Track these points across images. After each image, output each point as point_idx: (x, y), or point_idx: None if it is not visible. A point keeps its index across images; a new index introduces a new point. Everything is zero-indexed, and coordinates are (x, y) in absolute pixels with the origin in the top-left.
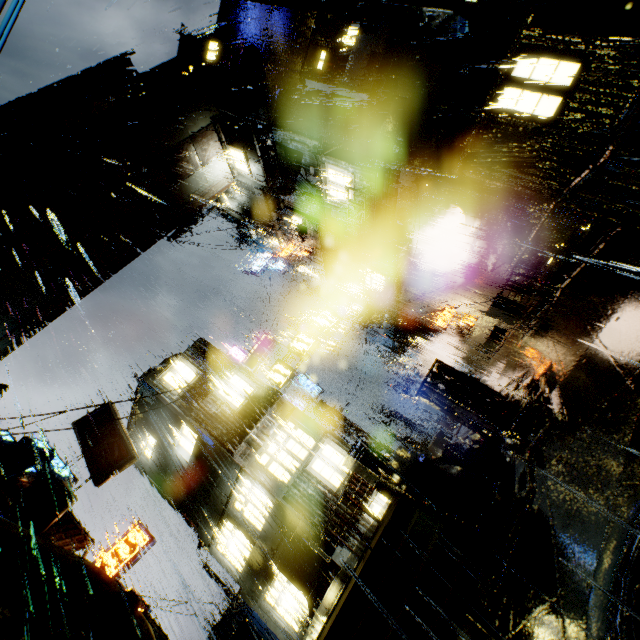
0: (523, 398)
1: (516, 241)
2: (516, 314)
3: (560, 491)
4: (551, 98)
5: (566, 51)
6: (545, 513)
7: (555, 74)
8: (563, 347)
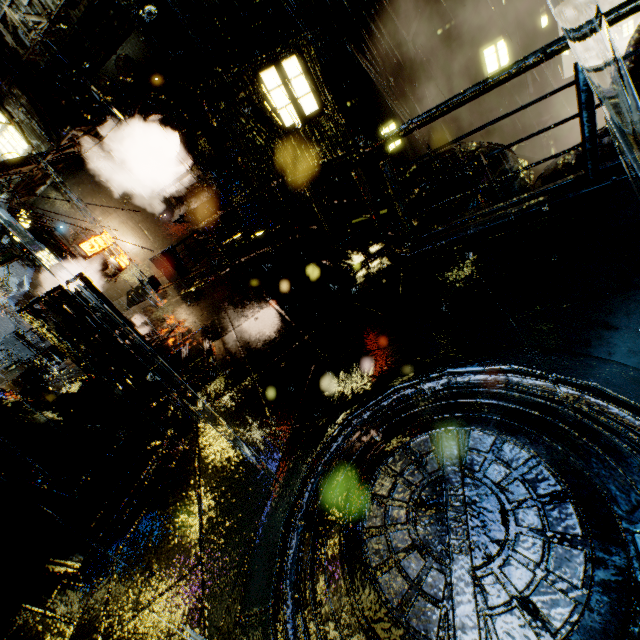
0: (176, 345)
1: (211, 208)
2: (180, 273)
3: (216, 437)
4: (294, 112)
5: (318, 89)
6: (190, 463)
7: (305, 98)
8: (234, 307)
